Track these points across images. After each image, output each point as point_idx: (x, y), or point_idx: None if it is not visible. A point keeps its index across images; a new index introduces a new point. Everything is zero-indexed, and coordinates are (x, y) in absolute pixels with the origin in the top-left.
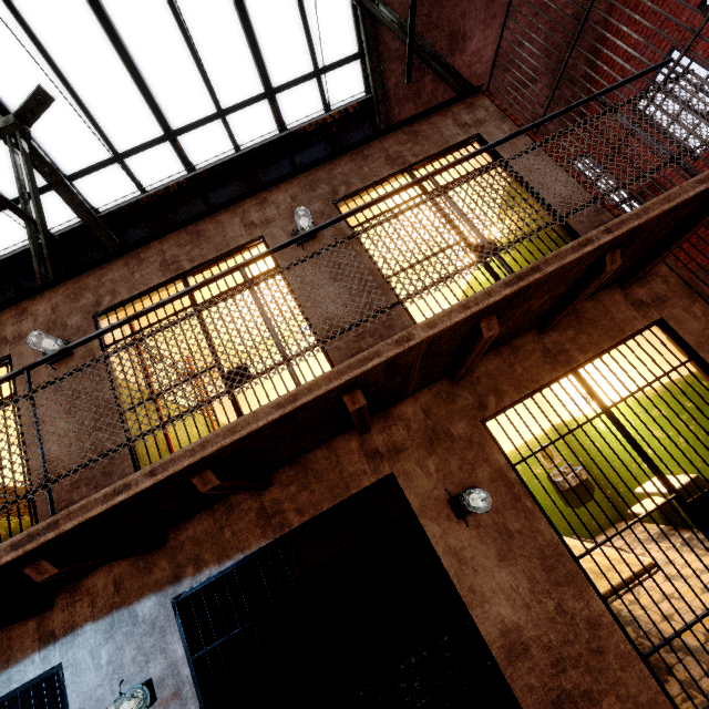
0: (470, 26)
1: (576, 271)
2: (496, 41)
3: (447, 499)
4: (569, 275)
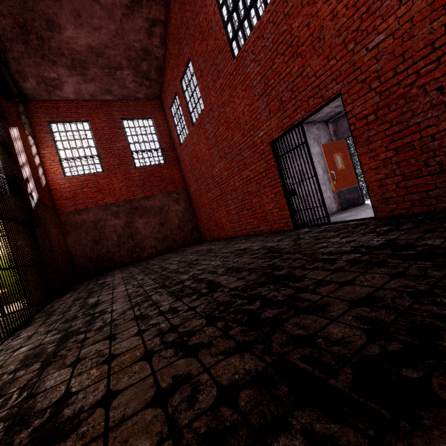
0: (63, 22)
1: None
2: (87, 38)
3: None
4: None
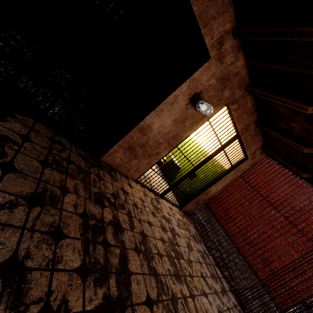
0: None
1: (312, 139)
2: None
3: (197, 92)
4: (312, 137)
